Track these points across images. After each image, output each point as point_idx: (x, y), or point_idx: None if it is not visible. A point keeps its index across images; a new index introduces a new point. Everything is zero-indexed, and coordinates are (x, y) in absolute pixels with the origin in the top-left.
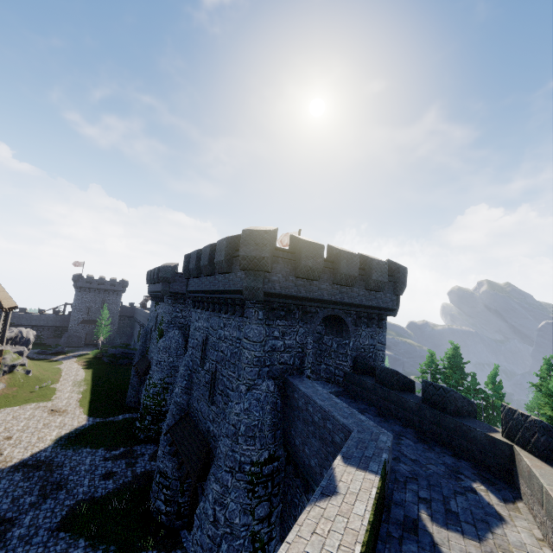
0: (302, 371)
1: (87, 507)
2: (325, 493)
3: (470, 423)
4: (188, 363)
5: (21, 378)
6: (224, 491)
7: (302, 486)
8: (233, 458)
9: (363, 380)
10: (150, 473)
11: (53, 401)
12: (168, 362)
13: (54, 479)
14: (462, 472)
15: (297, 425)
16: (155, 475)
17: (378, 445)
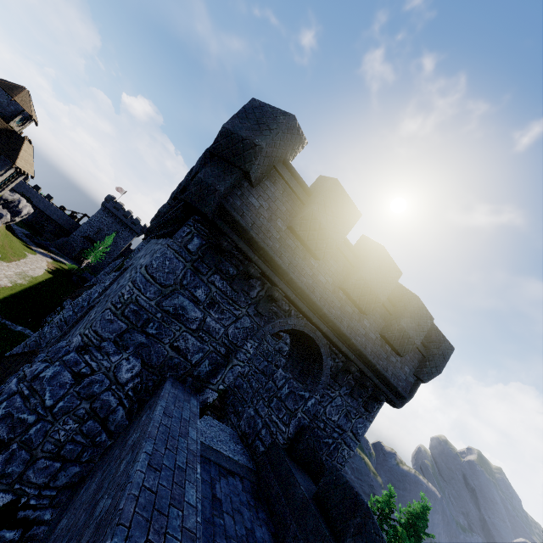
0: (204, 387)
1: None
2: None
3: None
4: (94, 294)
5: None
6: None
7: None
8: None
9: (293, 476)
10: None
11: None
12: None
13: None
14: None
15: (93, 482)
16: None
17: None
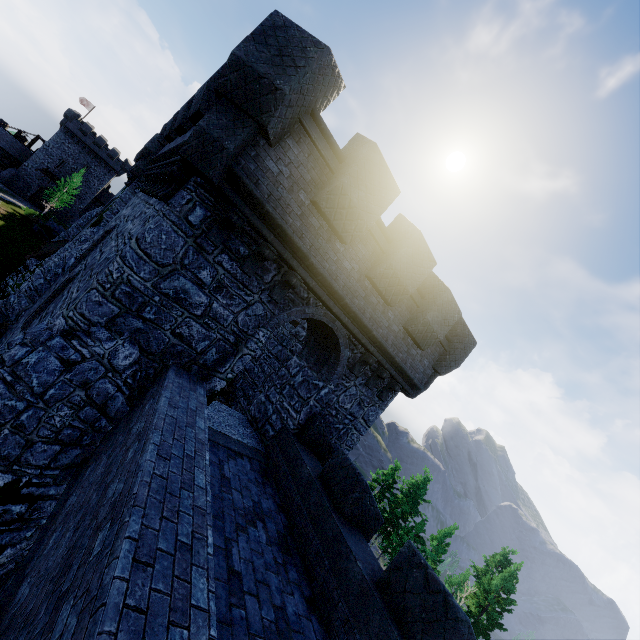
0: (211, 376)
1: None
2: None
3: None
4: (70, 258)
5: None
6: None
7: None
8: None
9: (301, 458)
10: None
11: None
12: None
13: None
14: None
15: (99, 465)
16: None
17: None
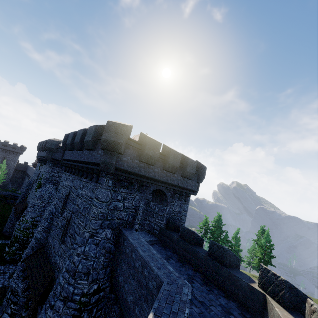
0: (133, 225)
1: None
2: None
3: (238, 274)
4: (52, 210)
5: None
6: (55, 316)
7: (118, 313)
8: (68, 289)
9: (171, 235)
10: (6, 288)
11: None
12: (40, 206)
13: None
14: (232, 312)
15: (122, 266)
16: (8, 293)
17: (182, 298)
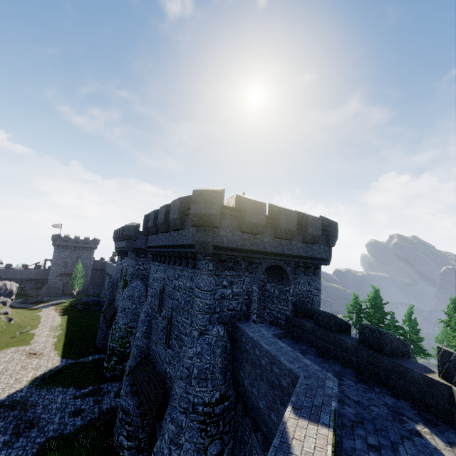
0: (249, 316)
1: (56, 444)
2: (279, 455)
3: (406, 364)
4: (148, 310)
5: (3, 325)
6: (178, 431)
7: (251, 425)
8: (187, 399)
9: (303, 323)
10: (115, 409)
11: (31, 345)
12: (131, 309)
13: (27, 417)
14: (404, 413)
15: (245, 367)
16: (119, 412)
17: (325, 392)
